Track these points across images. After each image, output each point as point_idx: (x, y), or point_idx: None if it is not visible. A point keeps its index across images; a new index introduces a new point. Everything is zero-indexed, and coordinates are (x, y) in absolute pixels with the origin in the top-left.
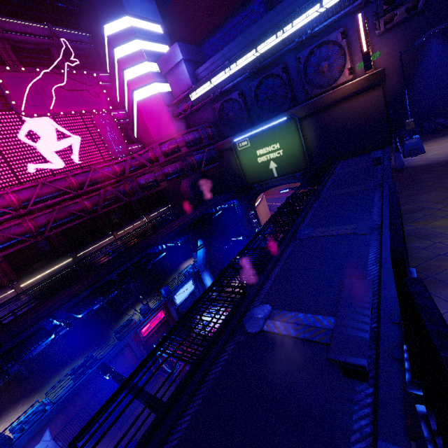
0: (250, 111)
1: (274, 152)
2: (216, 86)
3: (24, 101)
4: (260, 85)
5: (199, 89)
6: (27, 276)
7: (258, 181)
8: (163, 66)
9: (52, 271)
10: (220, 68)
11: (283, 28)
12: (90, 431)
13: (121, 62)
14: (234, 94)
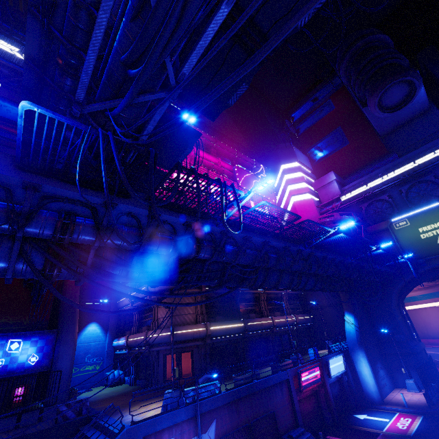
0: (399, 208)
1: None
2: (368, 189)
3: (242, 180)
4: (409, 189)
5: (350, 193)
6: None
7: (423, 257)
8: (317, 184)
9: None
10: (373, 178)
11: (434, 151)
12: None
13: (288, 181)
14: (383, 196)
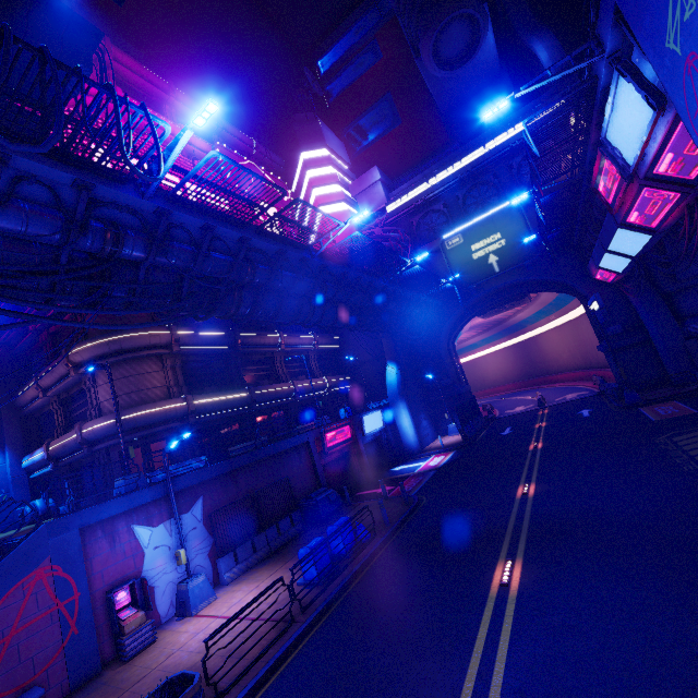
0: (455, 223)
1: (494, 244)
2: (420, 194)
3: (230, 172)
4: (467, 194)
5: (398, 200)
6: (185, 327)
7: (473, 282)
8: (355, 188)
9: (212, 336)
10: (427, 177)
11: (496, 138)
12: (253, 546)
13: (313, 180)
14: (438, 205)
